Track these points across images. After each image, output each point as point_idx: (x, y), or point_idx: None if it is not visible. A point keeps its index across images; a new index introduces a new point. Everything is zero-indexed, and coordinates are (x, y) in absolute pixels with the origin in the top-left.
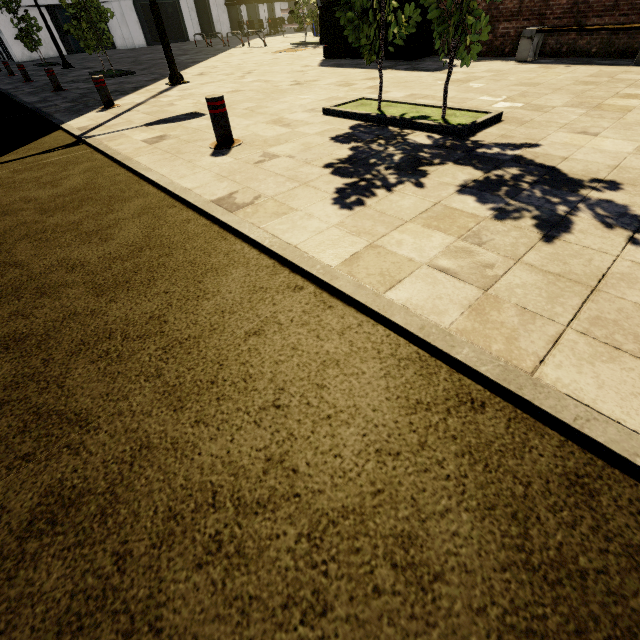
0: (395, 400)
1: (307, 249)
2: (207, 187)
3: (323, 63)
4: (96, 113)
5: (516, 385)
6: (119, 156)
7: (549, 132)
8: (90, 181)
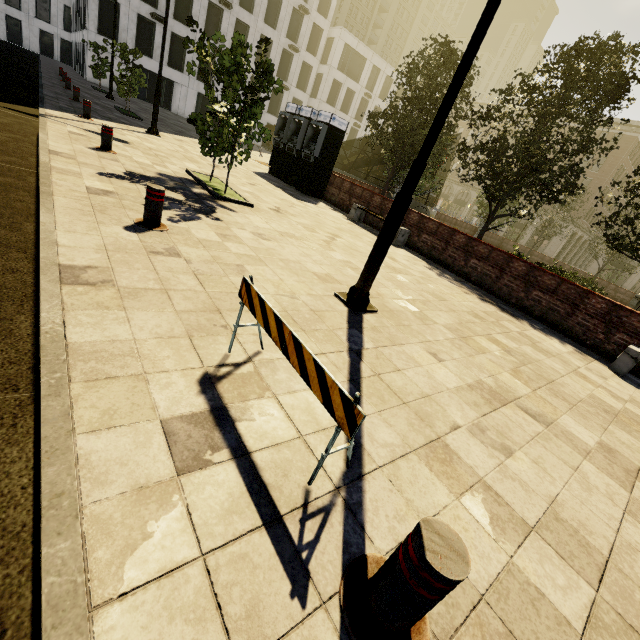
0: (5, 182)
1: (54, 167)
2: (58, 148)
3: (259, 173)
4: (72, 115)
5: (44, 193)
6: (43, 126)
7: (255, 215)
8: (10, 124)
